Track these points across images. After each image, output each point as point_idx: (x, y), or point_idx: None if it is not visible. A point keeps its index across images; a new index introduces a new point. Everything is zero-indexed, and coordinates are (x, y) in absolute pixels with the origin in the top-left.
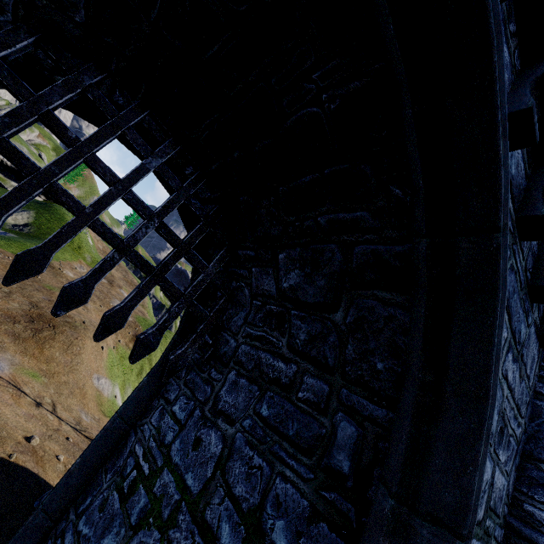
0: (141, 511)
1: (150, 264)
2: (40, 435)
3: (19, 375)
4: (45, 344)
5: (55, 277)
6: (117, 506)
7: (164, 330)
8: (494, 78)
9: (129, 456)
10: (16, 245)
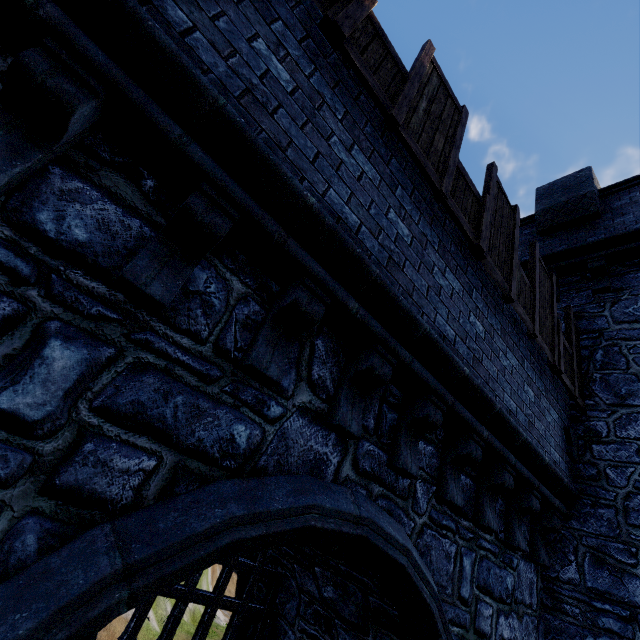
0: None
1: (209, 596)
2: None
3: None
4: None
5: None
6: None
7: None
8: (411, 577)
9: None
10: None
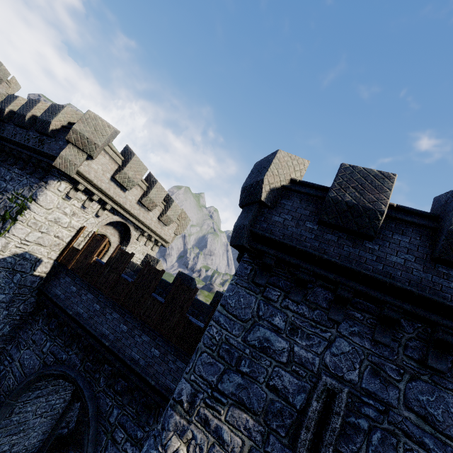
0: None
1: None
2: None
3: None
4: None
5: None
6: None
7: None
8: (82, 397)
9: None
10: None
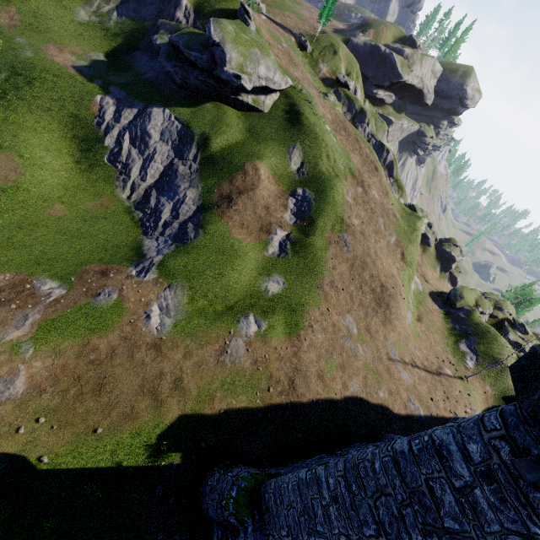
0: None
1: None
2: (428, 391)
3: (399, 352)
4: (390, 320)
5: (355, 238)
6: None
7: None
8: None
9: None
10: (326, 218)
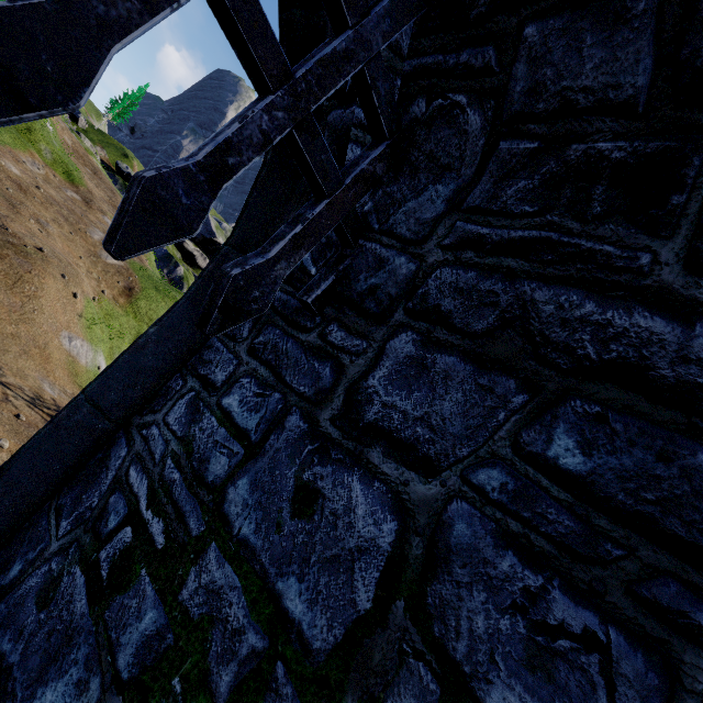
0: (146, 645)
1: None
2: None
3: None
4: None
5: None
6: (82, 607)
7: (222, 177)
8: None
9: (114, 491)
10: None
